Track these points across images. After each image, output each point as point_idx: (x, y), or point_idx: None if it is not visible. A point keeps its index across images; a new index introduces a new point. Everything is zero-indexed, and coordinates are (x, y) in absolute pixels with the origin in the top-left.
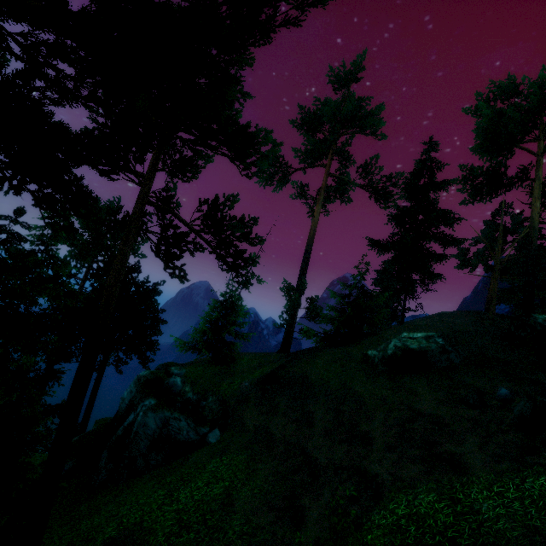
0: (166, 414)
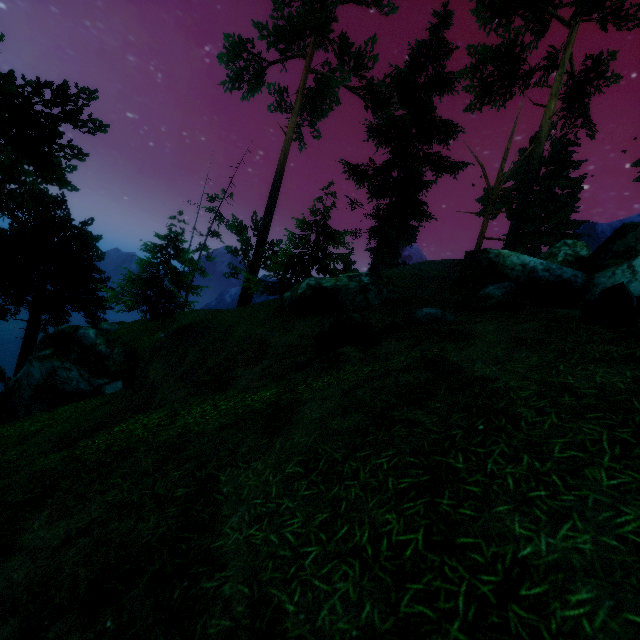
0: (55, 364)
